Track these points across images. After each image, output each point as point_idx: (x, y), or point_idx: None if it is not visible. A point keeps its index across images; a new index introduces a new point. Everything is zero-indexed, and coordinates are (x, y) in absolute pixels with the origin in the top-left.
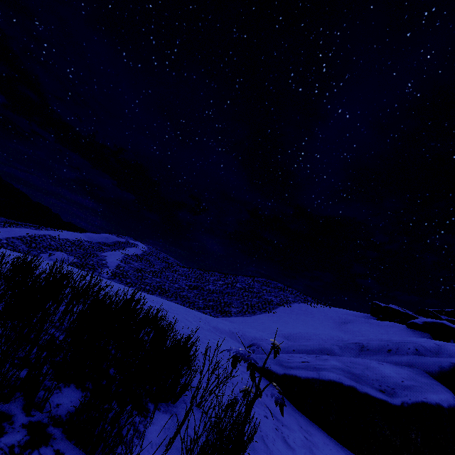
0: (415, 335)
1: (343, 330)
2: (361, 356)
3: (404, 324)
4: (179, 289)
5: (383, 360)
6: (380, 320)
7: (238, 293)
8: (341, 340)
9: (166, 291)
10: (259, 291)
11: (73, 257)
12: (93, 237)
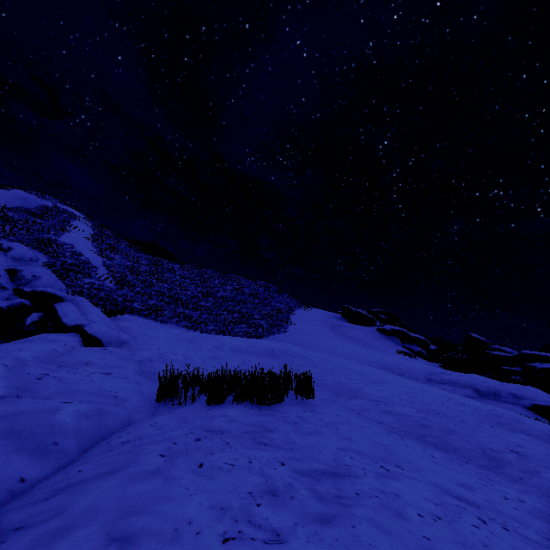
0: (387, 339)
1: (349, 339)
2: (482, 396)
3: (368, 325)
4: (195, 298)
5: (499, 400)
6: (352, 322)
7: (250, 300)
8: (447, 380)
9: (188, 303)
10: (266, 297)
11: (33, 249)
12: (3, 196)
